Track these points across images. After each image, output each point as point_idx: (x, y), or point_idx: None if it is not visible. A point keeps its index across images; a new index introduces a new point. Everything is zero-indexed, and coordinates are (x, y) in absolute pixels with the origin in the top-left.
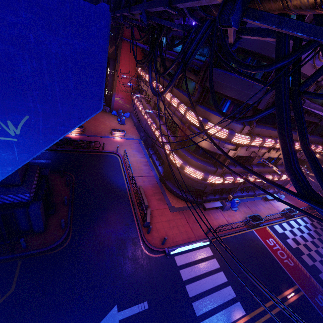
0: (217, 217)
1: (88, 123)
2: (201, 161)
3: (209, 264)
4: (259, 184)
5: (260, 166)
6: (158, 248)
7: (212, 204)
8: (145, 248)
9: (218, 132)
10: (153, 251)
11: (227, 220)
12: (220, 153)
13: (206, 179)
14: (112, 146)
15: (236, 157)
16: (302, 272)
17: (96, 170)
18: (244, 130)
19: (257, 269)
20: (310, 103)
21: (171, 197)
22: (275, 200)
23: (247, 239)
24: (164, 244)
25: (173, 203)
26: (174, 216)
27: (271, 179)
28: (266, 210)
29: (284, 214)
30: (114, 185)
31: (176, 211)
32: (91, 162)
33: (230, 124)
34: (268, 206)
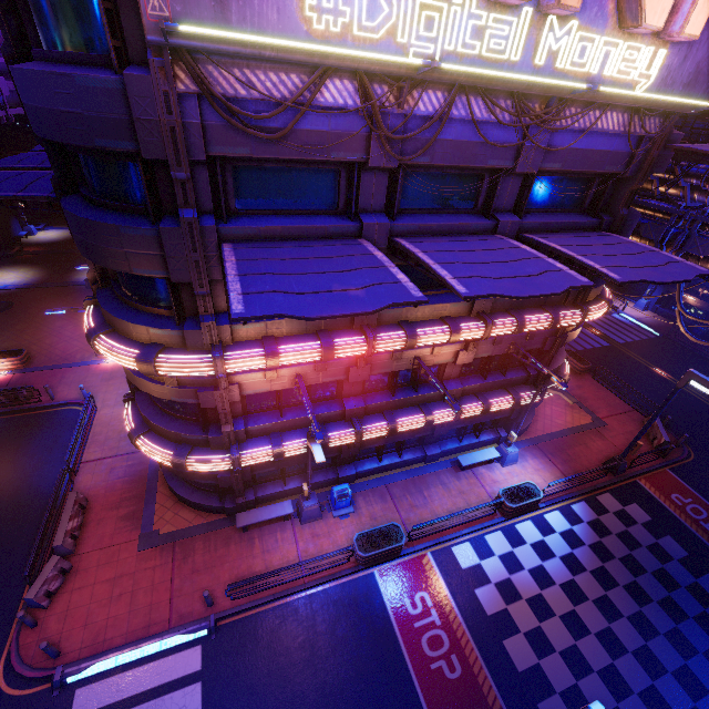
0: (272, 547)
1: (54, 338)
2: (169, 421)
3: (170, 704)
4: (418, 434)
5: (381, 396)
6: (37, 668)
7: (264, 511)
8: (7, 670)
9: (120, 361)
10: (24, 677)
11: (302, 550)
12: (183, 401)
13: (180, 467)
14: (83, 386)
15: (275, 391)
16: (480, 698)
17: (3, 460)
18: (192, 342)
19: (321, 705)
20: (386, 223)
21: (165, 505)
22: (495, 463)
23: (340, 604)
24: (63, 654)
25: (163, 521)
26: (142, 562)
27: (424, 423)
28: (449, 500)
29: (498, 507)
30: (29, 493)
31: (155, 546)
32: (5, 438)
33: (149, 333)
34: (462, 485)
